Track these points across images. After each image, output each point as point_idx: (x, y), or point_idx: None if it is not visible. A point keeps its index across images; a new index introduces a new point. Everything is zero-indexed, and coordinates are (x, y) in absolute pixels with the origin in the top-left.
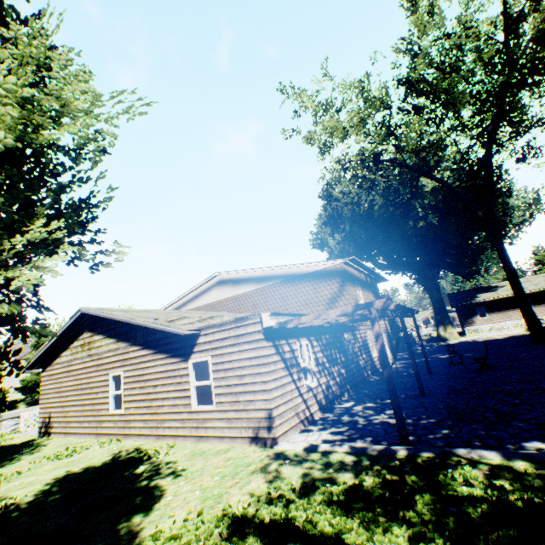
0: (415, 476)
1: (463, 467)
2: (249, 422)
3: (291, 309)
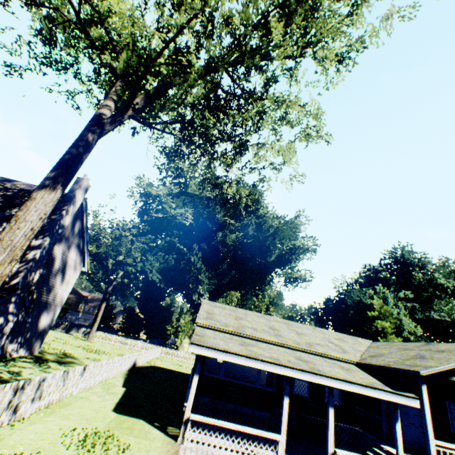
0: None
1: None
2: None
3: None
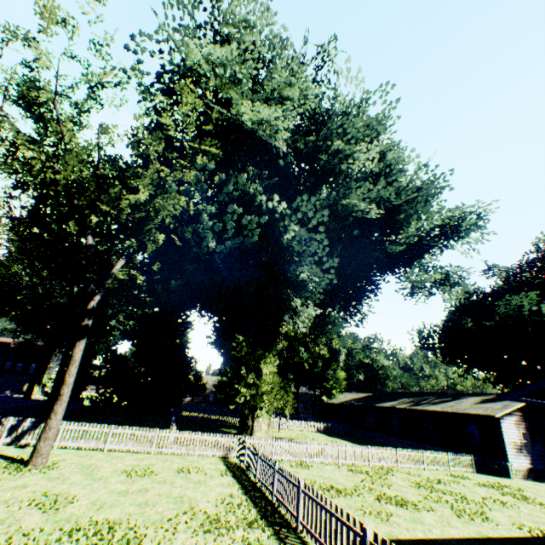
0: None
1: None
2: None
3: None
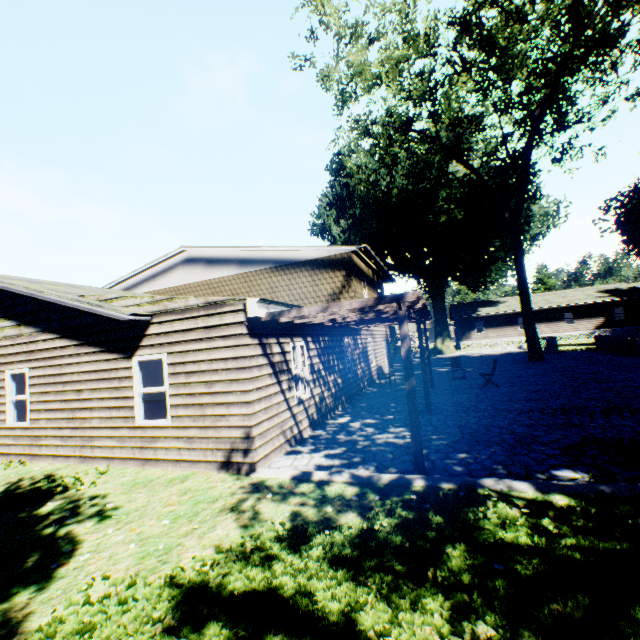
0: (439, 516)
1: (497, 504)
2: (218, 443)
3: None
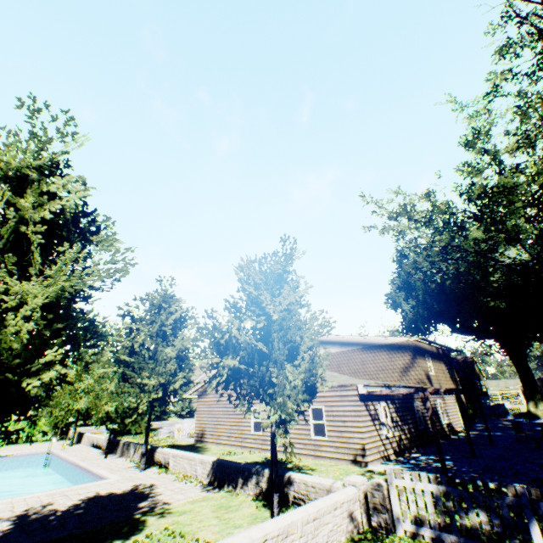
0: None
1: (469, 484)
2: (349, 450)
3: (369, 372)
